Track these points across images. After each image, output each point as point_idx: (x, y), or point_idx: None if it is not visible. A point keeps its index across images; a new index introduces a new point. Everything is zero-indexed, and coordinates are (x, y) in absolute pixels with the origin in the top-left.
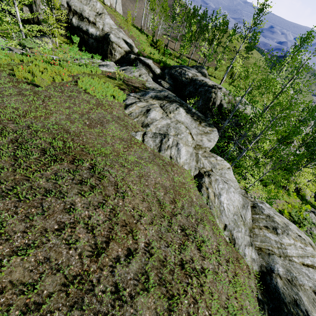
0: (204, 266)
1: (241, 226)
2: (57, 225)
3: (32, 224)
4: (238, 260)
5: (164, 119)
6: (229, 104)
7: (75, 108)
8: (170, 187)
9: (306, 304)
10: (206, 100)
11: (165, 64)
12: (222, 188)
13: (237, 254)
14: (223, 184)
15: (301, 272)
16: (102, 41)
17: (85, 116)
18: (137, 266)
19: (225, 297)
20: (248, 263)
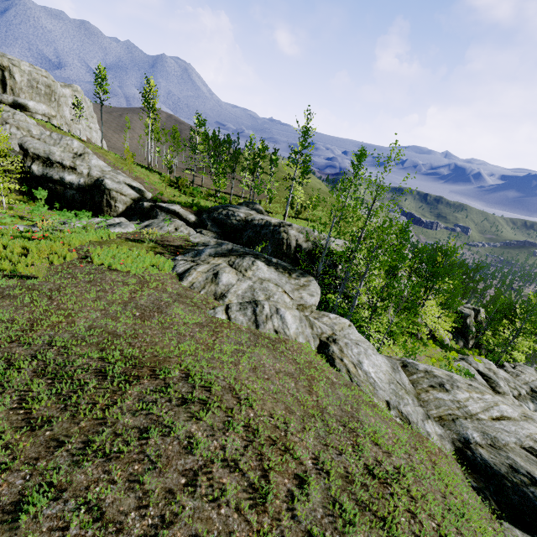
0: (396, 464)
1: (405, 396)
2: (184, 478)
3: (145, 490)
4: (425, 444)
5: (243, 281)
6: (308, 243)
7: (109, 296)
8: (297, 372)
9: (524, 465)
10: (277, 244)
11: (200, 207)
12: (359, 353)
13: (419, 436)
14: (357, 347)
15: (497, 429)
16: (92, 191)
17: (131, 304)
18: (320, 496)
19: (441, 496)
20: (438, 443)
